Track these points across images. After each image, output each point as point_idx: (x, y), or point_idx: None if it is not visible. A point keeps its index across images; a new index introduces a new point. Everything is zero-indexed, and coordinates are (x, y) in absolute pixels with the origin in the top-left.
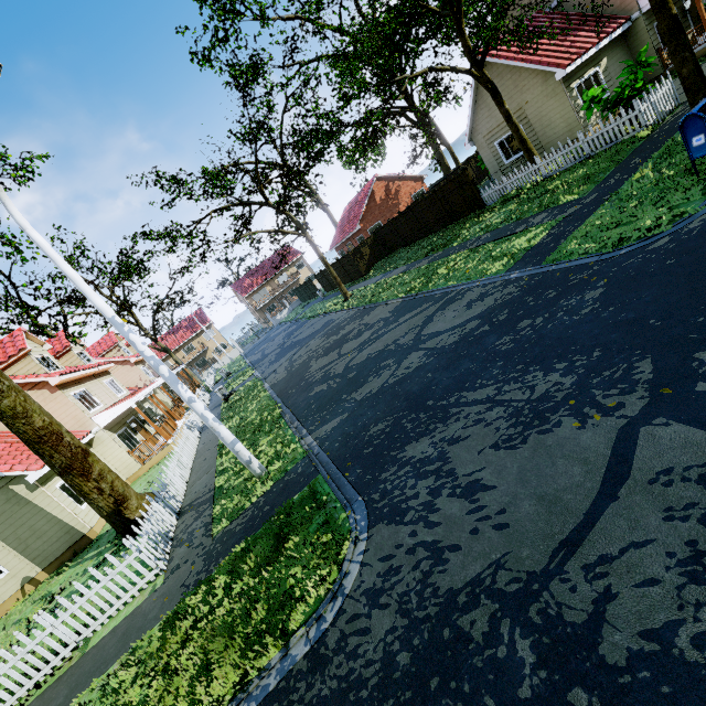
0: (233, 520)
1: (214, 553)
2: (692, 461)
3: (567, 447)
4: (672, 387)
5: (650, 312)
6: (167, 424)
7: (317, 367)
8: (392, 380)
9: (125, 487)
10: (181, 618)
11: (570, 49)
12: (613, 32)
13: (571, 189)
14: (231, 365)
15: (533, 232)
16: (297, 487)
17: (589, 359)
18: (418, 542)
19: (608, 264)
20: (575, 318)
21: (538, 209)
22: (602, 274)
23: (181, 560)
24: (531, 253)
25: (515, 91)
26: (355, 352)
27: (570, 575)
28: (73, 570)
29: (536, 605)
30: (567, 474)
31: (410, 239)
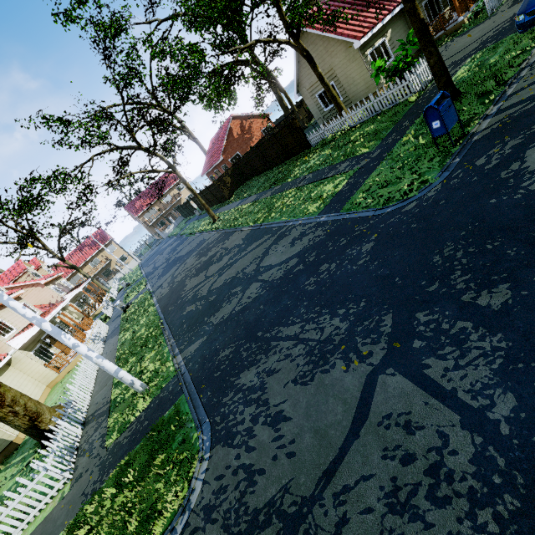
0: (122, 432)
1: (107, 464)
2: (403, 409)
3: (336, 387)
4: (400, 342)
5: (397, 271)
6: (76, 336)
7: (190, 287)
8: (237, 307)
9: (37, 405)
10: (80, 525)
11: (364, 23)
12: (394, 10)
13: (365, 143)
14: (130, 275)
15: (338, 180)
16: (167, 404)
17: (358, 308)
18: (240, 464)
19: (379, 220)
20: (354, 268)
21: (343, 157)
22: (374, 229)
23: (83, 470)
24: (335, 199)
25: (326, 55)
26: (216, 276)
27: (326, 501)
28: (3, 475)
29: (304, 525)
30: (333, 412)
31: (260, 170)
